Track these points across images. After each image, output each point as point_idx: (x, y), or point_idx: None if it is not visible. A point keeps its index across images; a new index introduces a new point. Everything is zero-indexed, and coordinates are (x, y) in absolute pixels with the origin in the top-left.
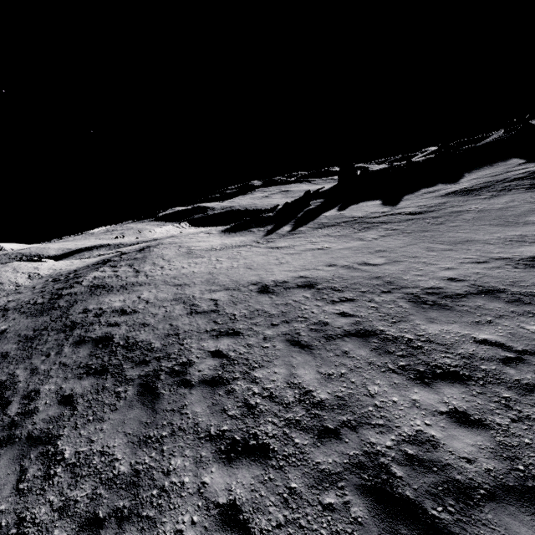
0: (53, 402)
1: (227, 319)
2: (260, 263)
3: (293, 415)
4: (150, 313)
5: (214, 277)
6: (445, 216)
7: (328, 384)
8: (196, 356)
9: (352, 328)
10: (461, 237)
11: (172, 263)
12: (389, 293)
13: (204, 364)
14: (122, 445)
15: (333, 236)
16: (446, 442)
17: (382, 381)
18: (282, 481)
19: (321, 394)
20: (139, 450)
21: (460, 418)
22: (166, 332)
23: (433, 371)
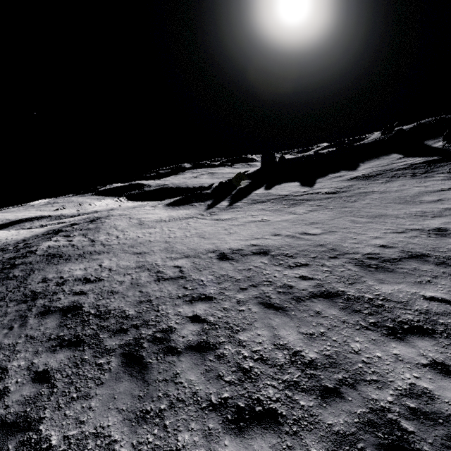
0: (26, 380)
1: (196, 285)
2: (211, 233)
3: (290, 377)
4: (116, 281)
5: (171, 245)
6: (356, 196)
7: (313, 343)
8: (176, 322)
9: (316, 290)
10: (375, 212)
11: (126, 233)
12: (337, 259)
13: (185, 329)
14: (118, 423)
15: (268, 211)
16: (440, 393)
17: (361, 338)
18: (301, 448)
19: (310, 354)
20: (138, 428)
21: (441, 369)
22: (138, 299)
23: (401, 327)
